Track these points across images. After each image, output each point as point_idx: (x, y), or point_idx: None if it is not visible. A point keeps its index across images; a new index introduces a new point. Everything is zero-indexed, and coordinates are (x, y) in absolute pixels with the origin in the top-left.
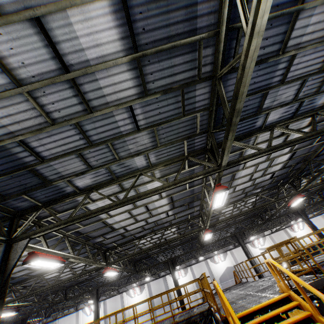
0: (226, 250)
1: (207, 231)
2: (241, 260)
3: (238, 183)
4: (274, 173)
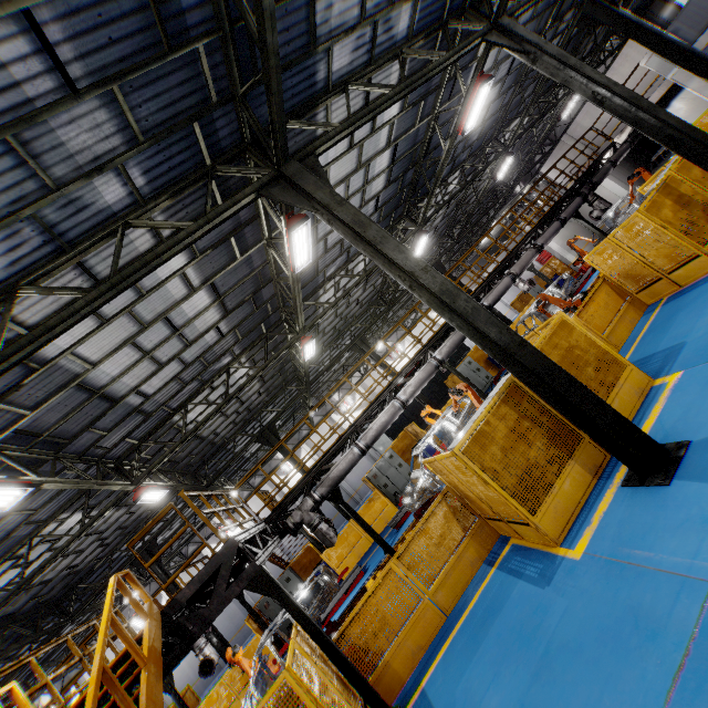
0: (297, 442)
1: (138, 492)
2: (327, 446)
3: (131, 384)
4: (217, 328)
